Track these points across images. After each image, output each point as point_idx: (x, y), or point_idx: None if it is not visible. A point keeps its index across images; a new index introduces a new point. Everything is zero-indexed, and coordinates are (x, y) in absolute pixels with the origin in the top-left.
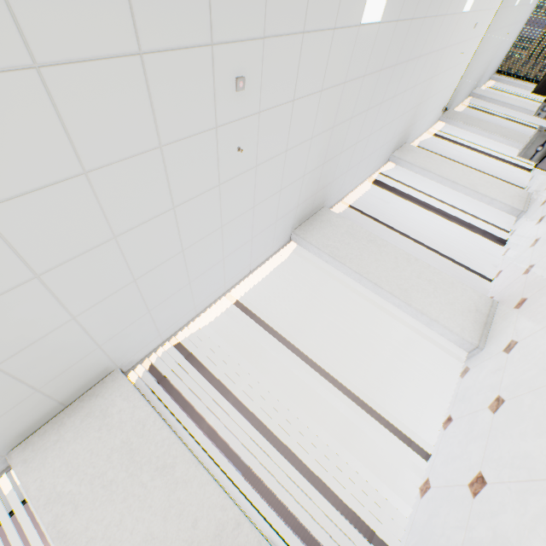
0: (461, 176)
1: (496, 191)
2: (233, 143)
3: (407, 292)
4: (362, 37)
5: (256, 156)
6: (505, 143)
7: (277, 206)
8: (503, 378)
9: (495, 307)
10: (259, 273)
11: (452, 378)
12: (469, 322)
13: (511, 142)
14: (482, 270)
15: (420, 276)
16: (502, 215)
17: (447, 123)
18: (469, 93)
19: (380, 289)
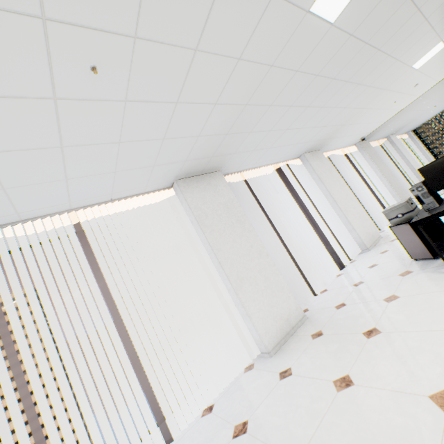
0: (343, 199)
1: (360, 224)
2: (82, 56)
3: (242, 281)
4: (306, 28)
5: (126, 89)
6: (388, 188)
7: (157, 152)
8: (262, 404)
9: (302, 322)
10: (126, 203)
11: (240, 365)
12: (276, 328)
13: (392, 190)
14: (318, 278)
15: (261, 271)
16: (354, 244)
17: (359, 150)
18: (387, 136)
19: (221, 269)
